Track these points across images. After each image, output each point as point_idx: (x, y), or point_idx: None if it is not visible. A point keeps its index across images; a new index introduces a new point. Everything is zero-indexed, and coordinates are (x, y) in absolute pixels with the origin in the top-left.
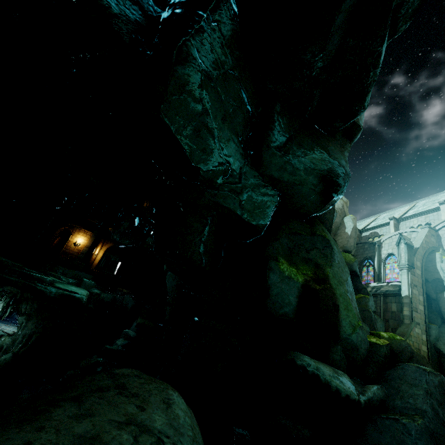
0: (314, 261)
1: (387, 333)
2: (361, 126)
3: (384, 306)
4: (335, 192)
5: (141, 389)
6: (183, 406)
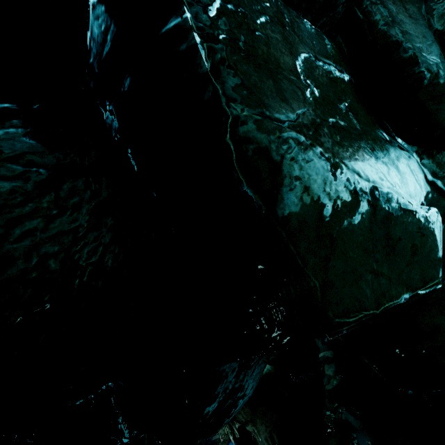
0: None
1: None
2: None
3: None
4: None
5: None
6: None
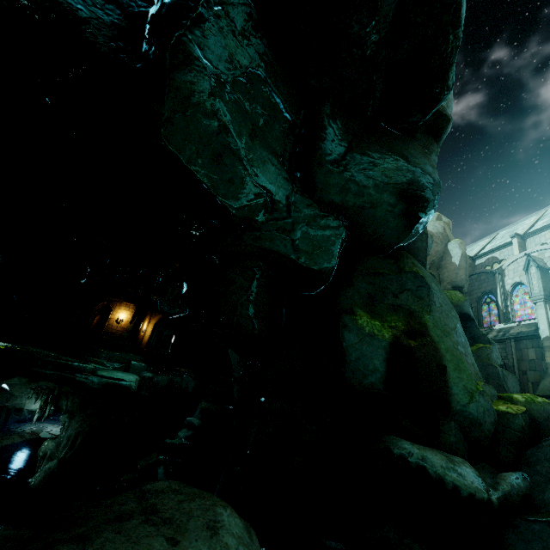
0: (406, 308)
1: (523, 395)
2: (450, 116)
3: (518, 354)
4: (422, 211)
5: (178, 511)
6: (236, 529)
